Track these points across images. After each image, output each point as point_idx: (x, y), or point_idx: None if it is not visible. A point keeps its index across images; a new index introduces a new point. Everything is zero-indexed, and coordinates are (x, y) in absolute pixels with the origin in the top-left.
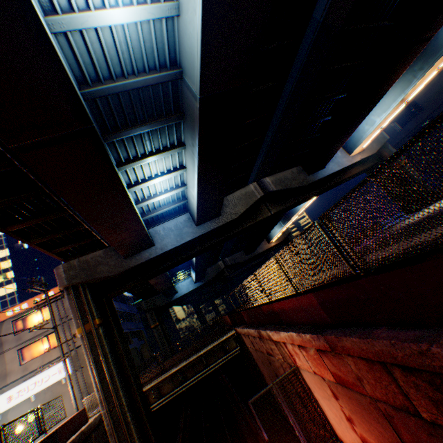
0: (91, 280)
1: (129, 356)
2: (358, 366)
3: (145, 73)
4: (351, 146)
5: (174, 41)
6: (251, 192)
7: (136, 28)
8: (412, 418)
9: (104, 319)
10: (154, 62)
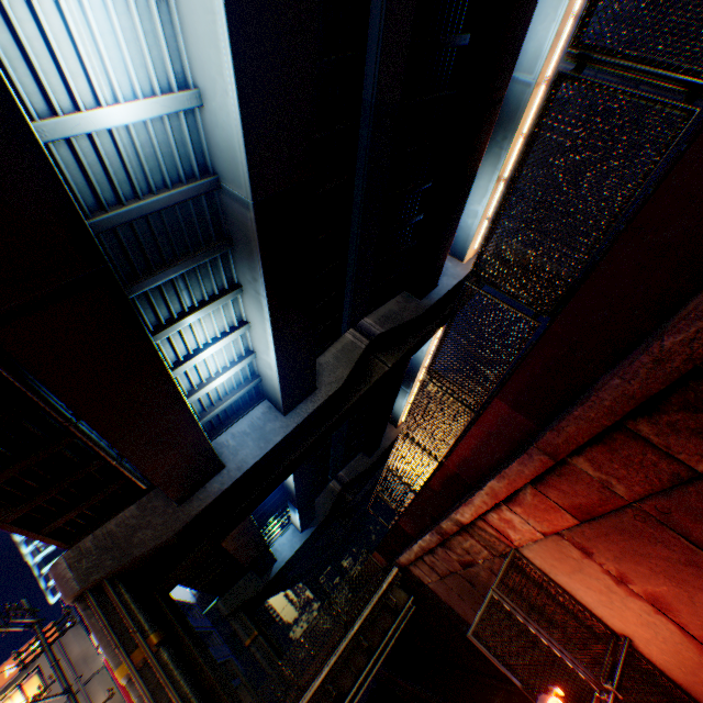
0: (124, 565)
1: (230, 688)
2: (596, 463)
3: (166, 189)
4: (461, 250)
5: (200, 142)
6: (350, 343)
7: (145, 130)
8: (691, 488)
9: (166, 631)
10: (177, 173)
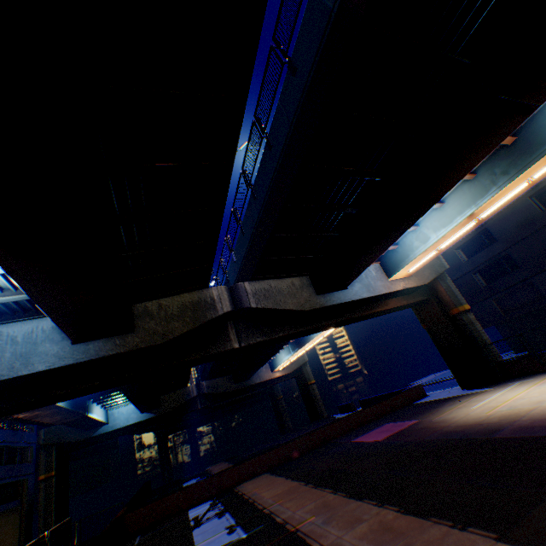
0: None
1: None
2: None
3: None
4: (393, 265)
5: None
6: (211, 300)
7: None
8: None
9: None
10: None
